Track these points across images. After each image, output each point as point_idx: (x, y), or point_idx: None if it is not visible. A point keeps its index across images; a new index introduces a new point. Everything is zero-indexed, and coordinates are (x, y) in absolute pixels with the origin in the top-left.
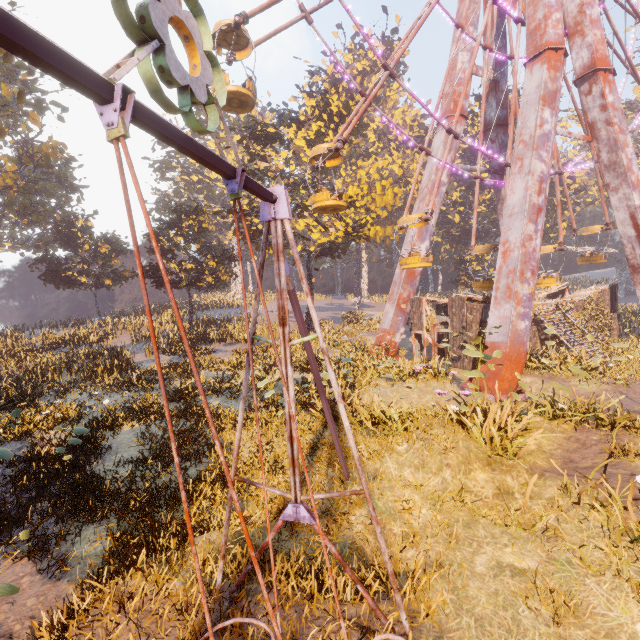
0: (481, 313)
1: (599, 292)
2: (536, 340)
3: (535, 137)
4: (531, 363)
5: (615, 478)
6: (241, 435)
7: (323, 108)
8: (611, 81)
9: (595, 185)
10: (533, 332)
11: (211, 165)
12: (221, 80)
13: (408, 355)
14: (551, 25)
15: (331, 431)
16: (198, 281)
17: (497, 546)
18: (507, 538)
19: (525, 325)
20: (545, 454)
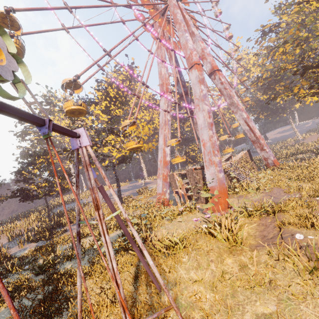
0: (202, 174)
1: (244, 154)
2: (228, 180)
3: (201, 96)
4: (229, 192)
5: (286, 239)
6: (89, 283)
7: (106, 95)
8: (221, 74)
9: (227, 113)
10: (225, 177)
11: (22, 118)
12: (26, 70)
13: (174, 203)
14: (194, 56)
15: (143, 265)
16: (50, 192)
17: (252, 303)
18: (254, 295)
19: (222, 175)
20: (252, 236)
